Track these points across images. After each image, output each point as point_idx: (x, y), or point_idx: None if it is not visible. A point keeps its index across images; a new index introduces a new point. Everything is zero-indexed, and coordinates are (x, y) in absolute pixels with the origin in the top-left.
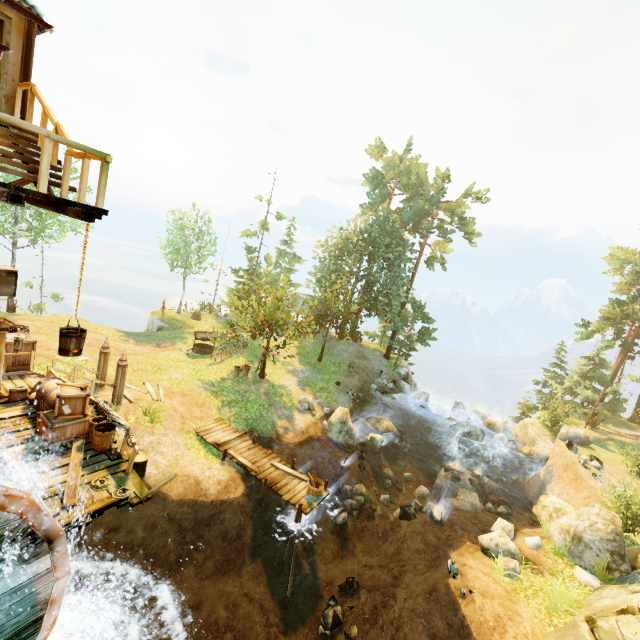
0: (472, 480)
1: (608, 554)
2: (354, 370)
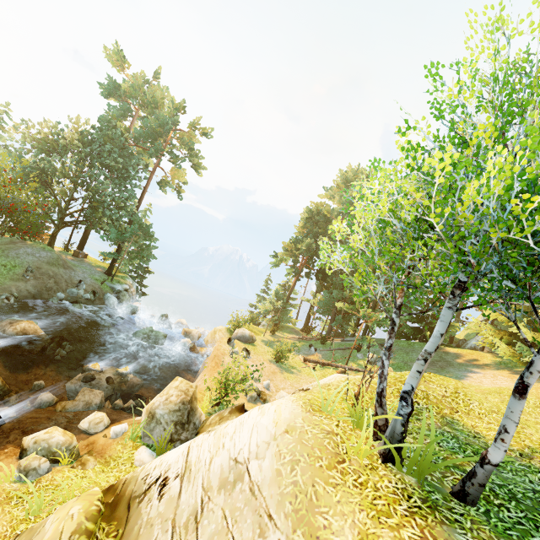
0: (110, 378)
1: (172, 425)
2: (34, 275)
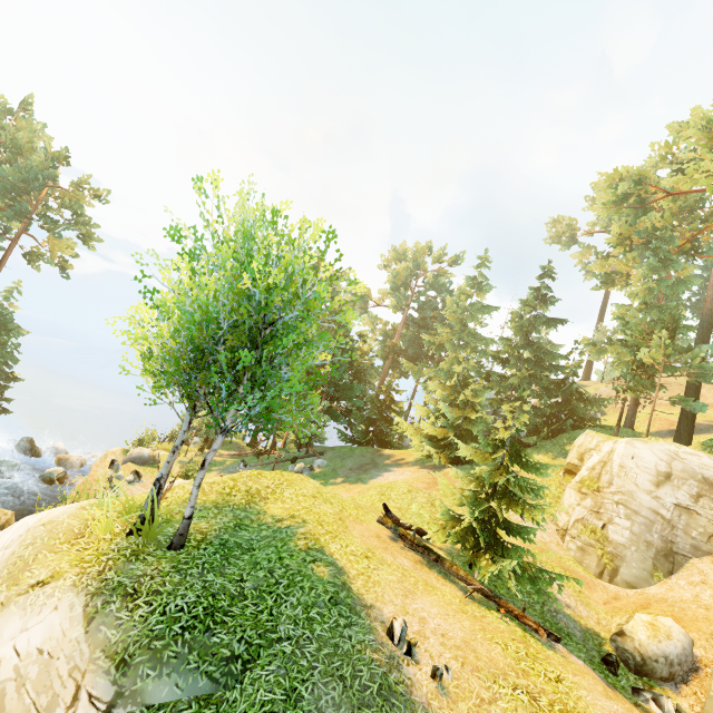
0: None
1: None
2: None
